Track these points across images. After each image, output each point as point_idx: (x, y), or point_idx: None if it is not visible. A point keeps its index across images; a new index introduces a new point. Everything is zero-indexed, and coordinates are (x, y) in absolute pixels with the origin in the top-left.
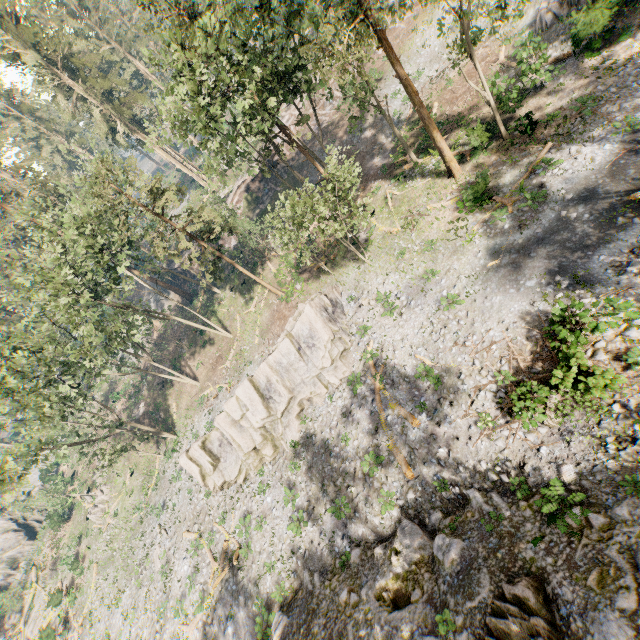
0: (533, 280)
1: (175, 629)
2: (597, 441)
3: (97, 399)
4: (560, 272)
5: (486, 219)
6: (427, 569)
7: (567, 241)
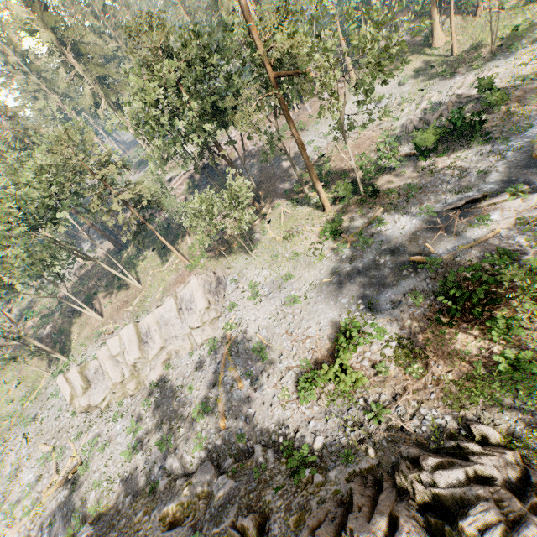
0: (346, 299)
1: (0, 531)
2: (343, 422)
3: (14, 312)
4: (363, 297)
5: (334, 248)
6: (204, 501)
7: (373, 277)
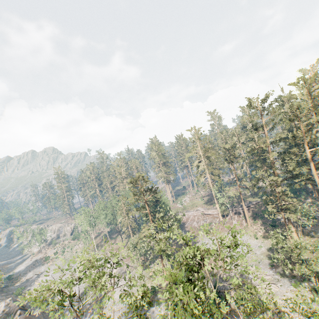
0: (123, 318)
1: None
2: None
3: None
4: None
5: None
6: None
7: None
